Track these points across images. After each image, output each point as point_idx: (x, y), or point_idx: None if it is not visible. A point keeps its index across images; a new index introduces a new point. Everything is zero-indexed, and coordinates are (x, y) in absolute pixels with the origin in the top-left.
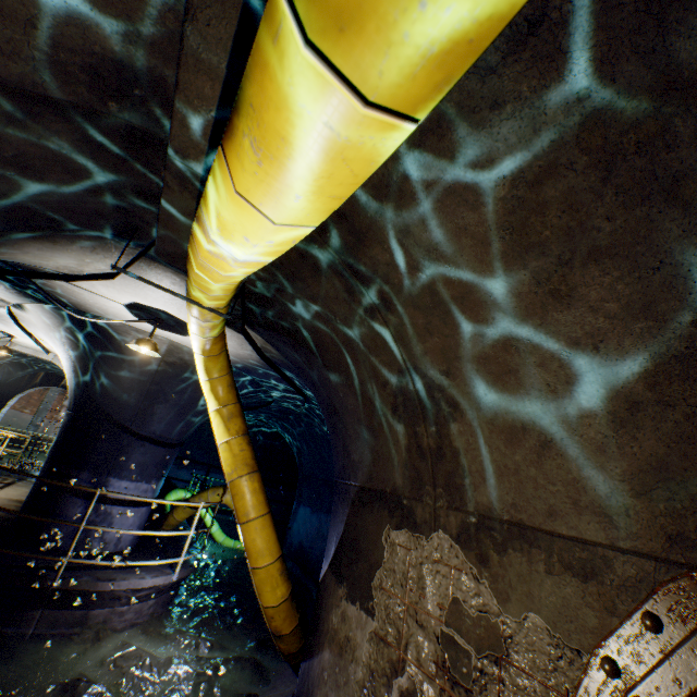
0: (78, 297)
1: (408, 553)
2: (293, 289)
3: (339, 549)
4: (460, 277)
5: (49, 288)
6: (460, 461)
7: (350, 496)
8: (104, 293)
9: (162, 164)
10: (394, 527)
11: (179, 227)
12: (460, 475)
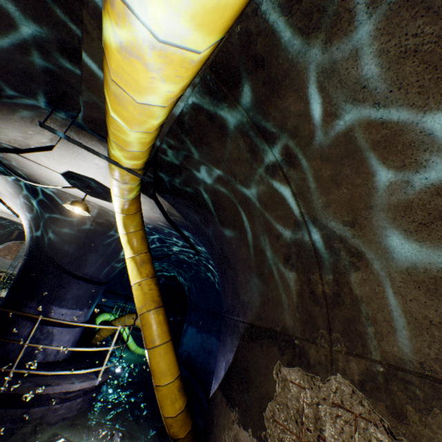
0: (29, 169)
1: (302, 391)
2: (199, 154)
3: (229, 375)
4: (390, 116)
5: (6, 160)
6: (362, 309)
7: (239, 330)
8: (46, 164)
9: (81, 9)
10: (285, 364)
11: (100, 87)
12: (362, 322)
